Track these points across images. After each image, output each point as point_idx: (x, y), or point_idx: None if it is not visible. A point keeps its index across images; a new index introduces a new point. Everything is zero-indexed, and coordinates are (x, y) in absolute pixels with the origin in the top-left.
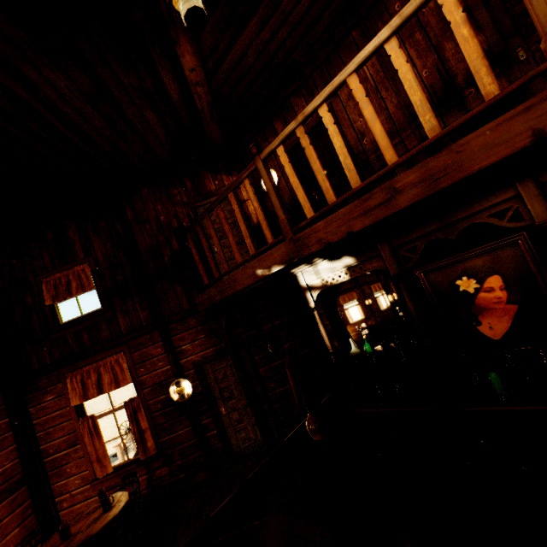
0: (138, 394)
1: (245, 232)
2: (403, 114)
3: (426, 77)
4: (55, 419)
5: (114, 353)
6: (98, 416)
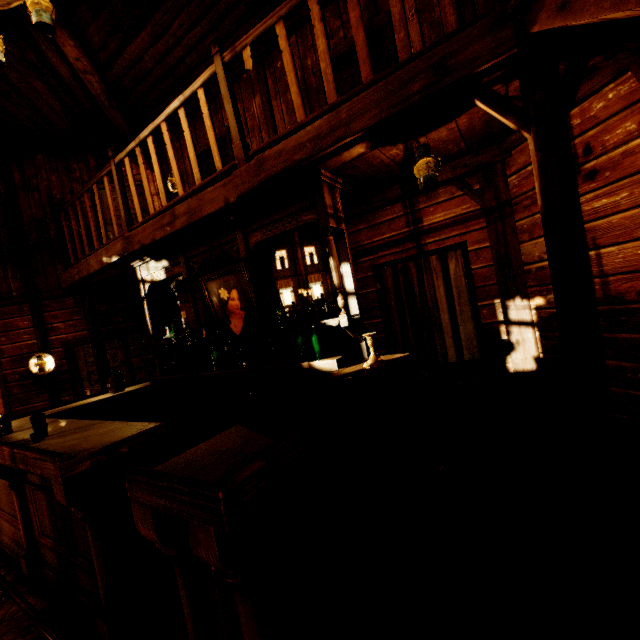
0: None
1: (102, 222)
2: None
3: None
4: None
5: None
6: None
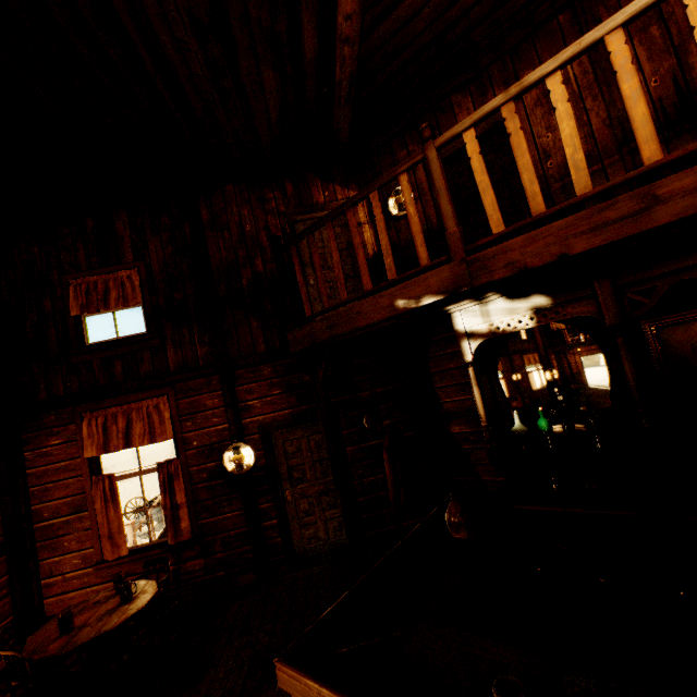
0: (179, 455)
1: (387, 247)
2: (612, 134)
3: (654, 87)
4: (58, 471)
5: (154, 395)
6: (119, 477)
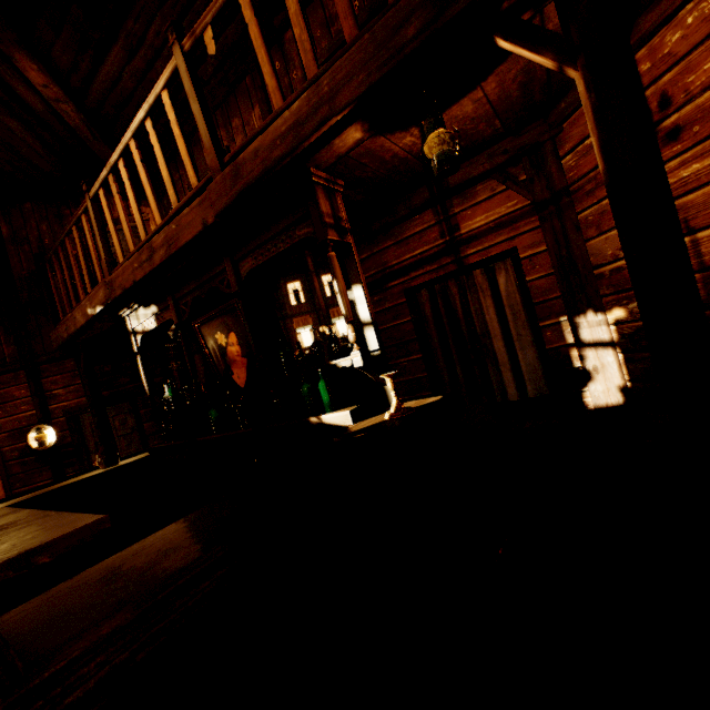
0: None
1: (85, 269)
2: None
3: None
4: None
5: None
6: None
